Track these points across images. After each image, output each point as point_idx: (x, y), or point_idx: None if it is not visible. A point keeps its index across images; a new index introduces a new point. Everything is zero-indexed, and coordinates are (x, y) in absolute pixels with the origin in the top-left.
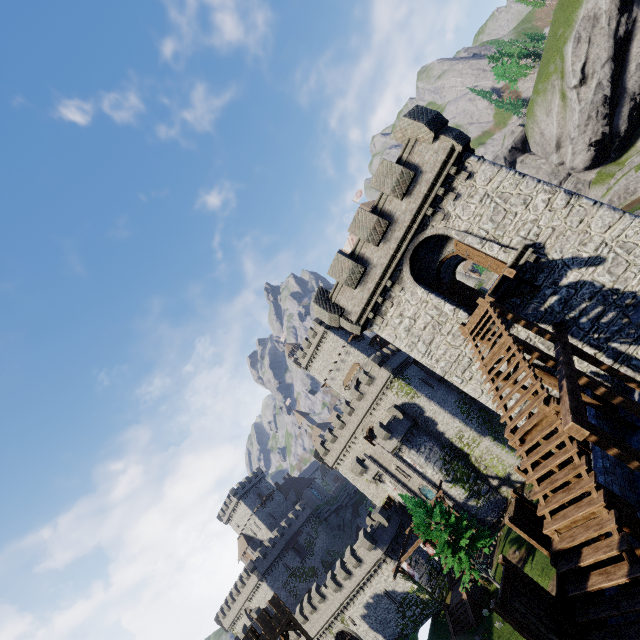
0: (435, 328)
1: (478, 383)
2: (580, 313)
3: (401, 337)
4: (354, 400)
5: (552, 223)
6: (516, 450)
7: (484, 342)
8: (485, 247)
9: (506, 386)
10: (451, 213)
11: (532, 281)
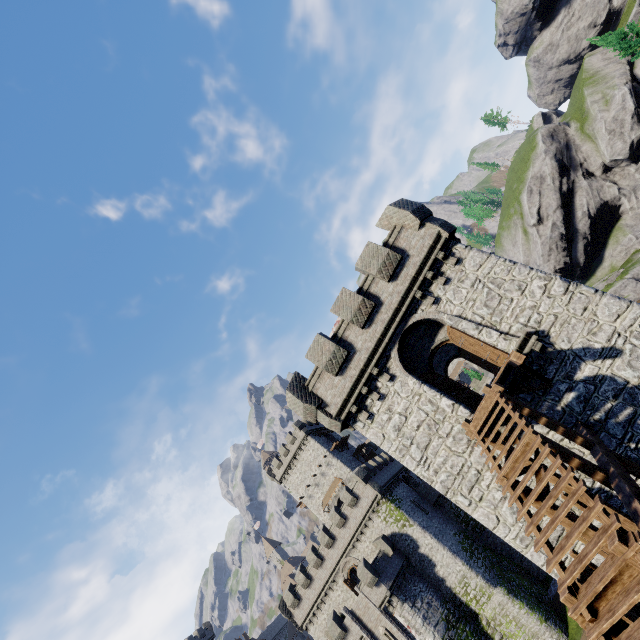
0: (431, 428)
1: (491, 506)
2: (606, 415)
3: (390, 438)
4: (334, 526)
5: (553, 310)
6: (538, 610)
7: (499, 443)
8: (482, 333)
9: (545, 509)
10: (441, 297)
11: (541, 373)
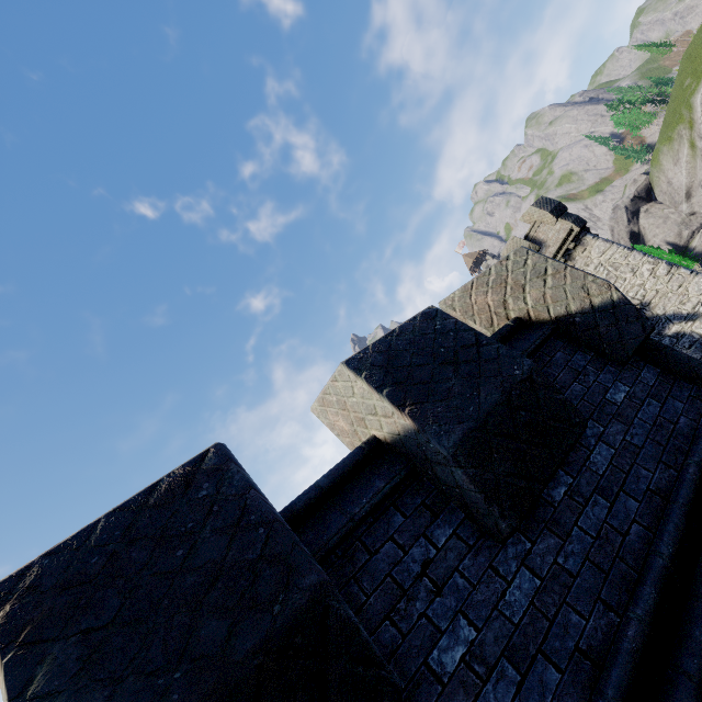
0: None
1: None
2: None
3: None
4: None
5: (656, 287)
6: None
7: None
8: None
9: None
10: None
11: None
